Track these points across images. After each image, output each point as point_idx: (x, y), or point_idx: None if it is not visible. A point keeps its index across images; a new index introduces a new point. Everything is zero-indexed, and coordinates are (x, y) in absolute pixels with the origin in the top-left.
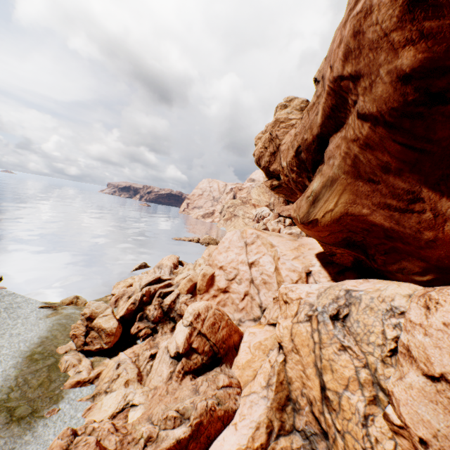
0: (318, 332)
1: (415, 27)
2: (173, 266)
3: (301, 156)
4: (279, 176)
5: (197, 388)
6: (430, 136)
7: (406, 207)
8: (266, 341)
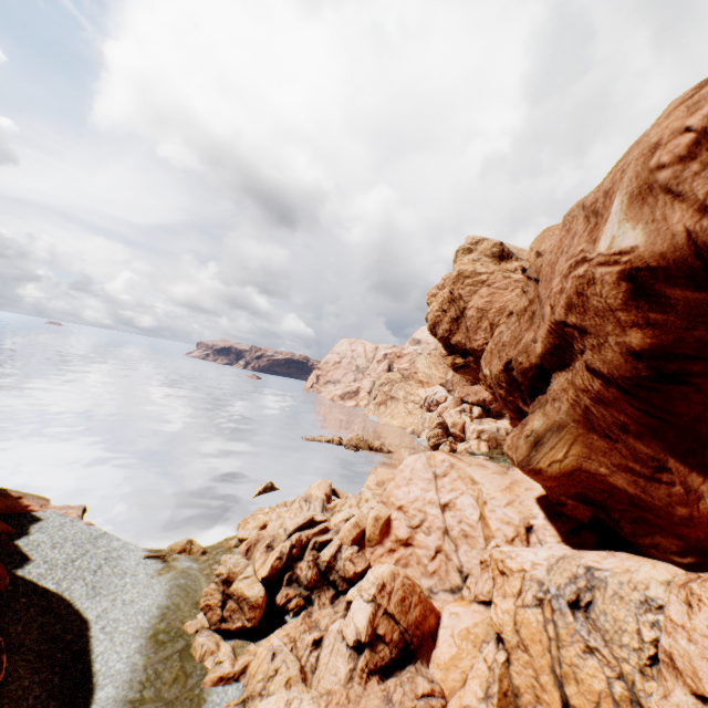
0: (554, 623)
1: (640, 314)
2: (326, 499)
3: (513, 374)
4: (465, 352)
5: (390, 696)
6: (669, 409)
7: (652, 474)
8: (475, 627)
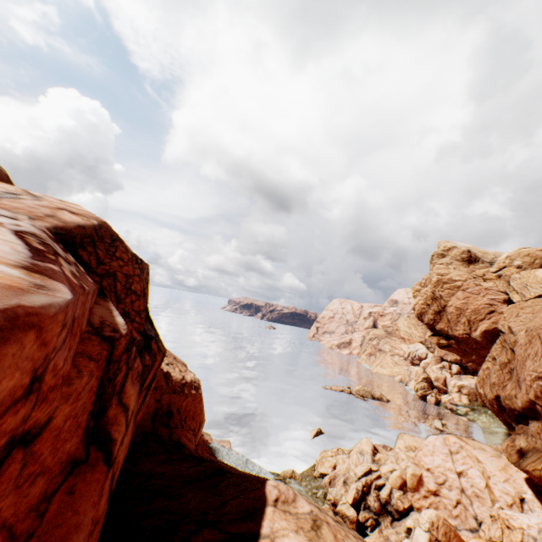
0: None
1: None
2: (372, 453)
3: (502, 404)
4: (447, 336)
5: None
6: None
7: None
8: None
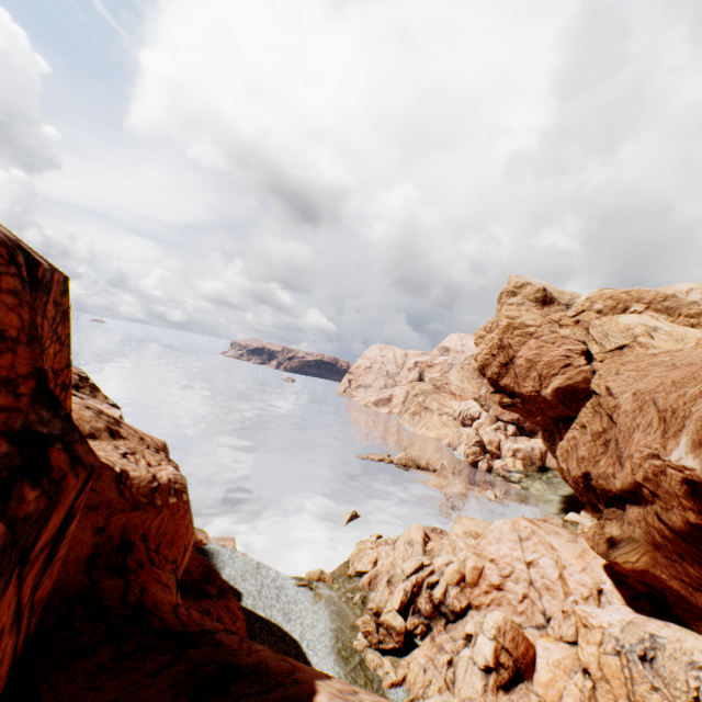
0: (629, 668)
1: (695, 505)
2: (423, 543)
3: (591, 482)
4: (512, 394)
5: None
6: None
7: (697, 587)
8: (564, 660)
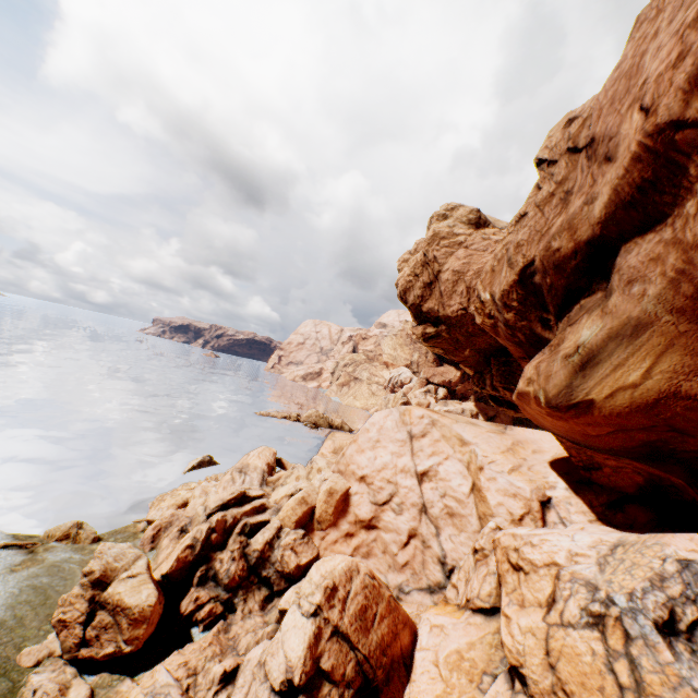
0: (631, 661)
1: None
2: (267, 470)
3: (534, 281)
4: (437, 320)
5: None
6: None
7: None
8: (471, 650)
